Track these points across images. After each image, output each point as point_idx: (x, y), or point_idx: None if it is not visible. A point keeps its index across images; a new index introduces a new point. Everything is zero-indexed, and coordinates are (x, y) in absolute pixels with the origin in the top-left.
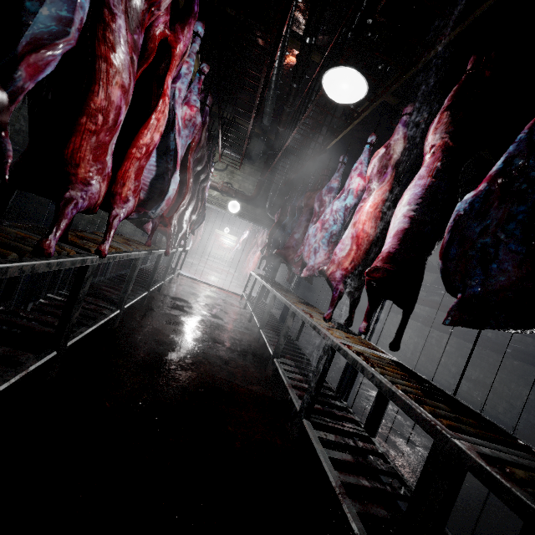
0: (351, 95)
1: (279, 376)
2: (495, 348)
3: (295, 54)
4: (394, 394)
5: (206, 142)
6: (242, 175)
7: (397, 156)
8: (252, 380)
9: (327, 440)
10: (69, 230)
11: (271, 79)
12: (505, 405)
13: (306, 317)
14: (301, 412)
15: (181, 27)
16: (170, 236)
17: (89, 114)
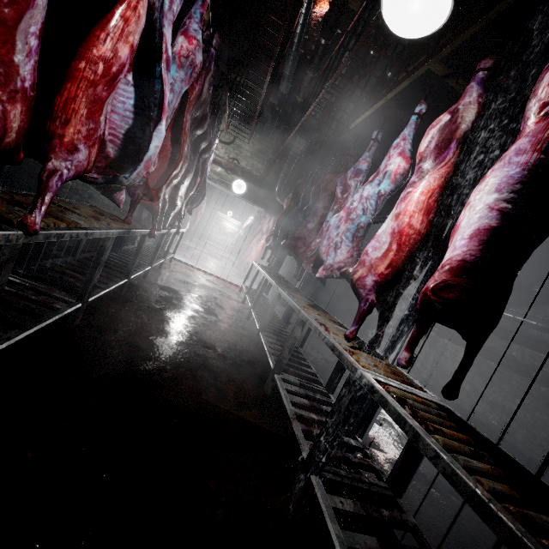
0: (424, 20)
1: (279, 394)
2: (521, 370)
3: None
4: (485, 506)
5: (209, 99)
6: (251, 151)
7: (466, 127)
8: (246, 402)
9: (344, 512)
10: (4, 191)
11: (295, 31)
12: (525, 433)
13: (321, 331)
14: (309, 464)
15: None
16: (157, 214)
17: None
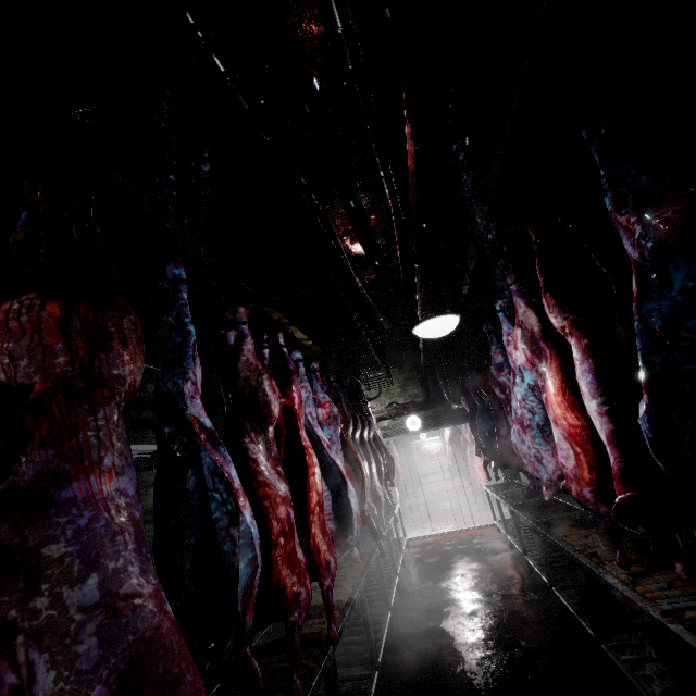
0: (448, 330)
1: None
2: None
3: (374, 273)
4: None
5: (349, 405)
6: (400, 386)
7: (537, 328)
8: None
9: None
10: None
11: (367, 302)
12: None
13: (592, 569)
14: None
15: (289, 389)
16: (375, 531)
17: (272, 545)
